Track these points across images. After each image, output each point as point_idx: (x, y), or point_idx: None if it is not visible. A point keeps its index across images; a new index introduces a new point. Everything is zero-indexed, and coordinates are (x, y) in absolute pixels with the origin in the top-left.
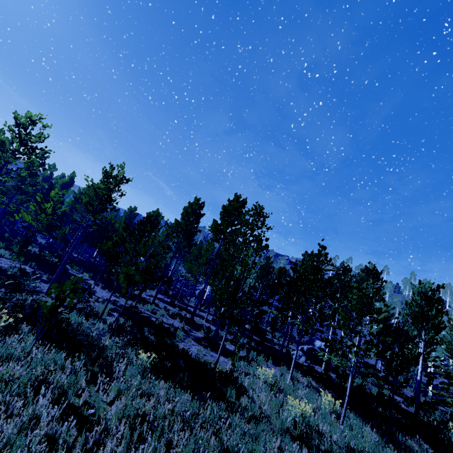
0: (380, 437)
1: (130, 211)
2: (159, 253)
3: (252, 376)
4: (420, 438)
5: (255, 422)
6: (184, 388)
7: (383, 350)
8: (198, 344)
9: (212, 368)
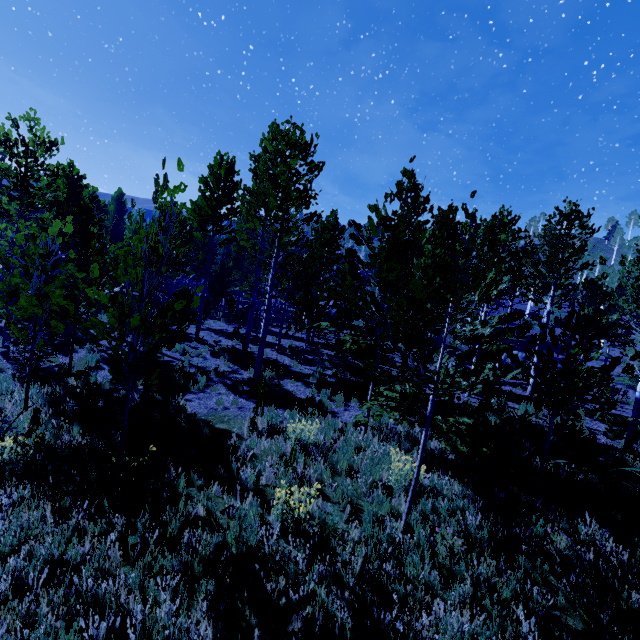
0: (486, 533)
1: None
2: None
3: (282, 437)
4: (593, 520)
5: (174, 547)
6: (62, 494)
7: (509, 367)
8: (230, 391)
9: (219, 431)
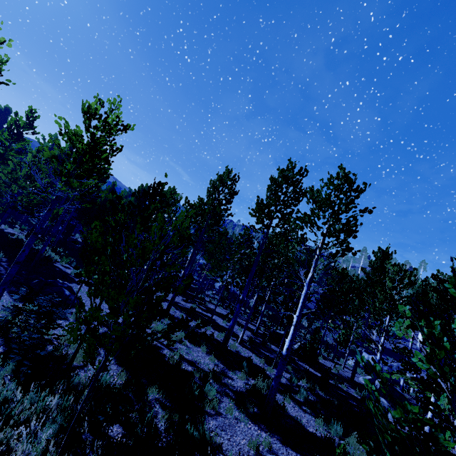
0: None
1: (141, 190)
2: (175, 245)
3: None
4: None
5: None
6: None
7: None
8: (243, 414)
9: None
